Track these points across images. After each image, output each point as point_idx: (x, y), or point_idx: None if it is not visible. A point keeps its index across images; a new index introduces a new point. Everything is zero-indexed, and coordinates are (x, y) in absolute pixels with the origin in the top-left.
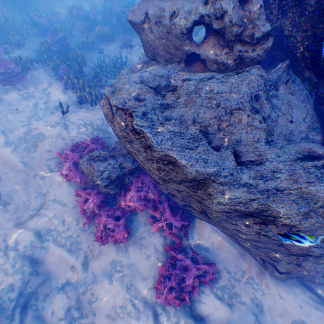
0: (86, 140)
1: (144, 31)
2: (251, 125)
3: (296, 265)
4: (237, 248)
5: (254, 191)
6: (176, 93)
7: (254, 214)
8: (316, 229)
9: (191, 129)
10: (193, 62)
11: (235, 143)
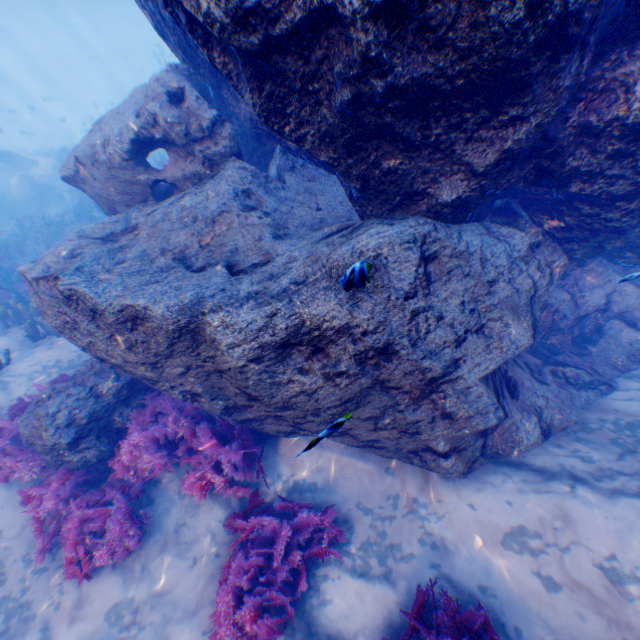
0: (36, 386)
1: (86, 183)
2: (246, 225)
3: (448, 420)
4: (374, 459)
5: (268, 301)
6: (138, 231)
7: (292, 340)
8: (388, 319)
9: (160, 262)
10: (171, 195)
11: (231, 255)
